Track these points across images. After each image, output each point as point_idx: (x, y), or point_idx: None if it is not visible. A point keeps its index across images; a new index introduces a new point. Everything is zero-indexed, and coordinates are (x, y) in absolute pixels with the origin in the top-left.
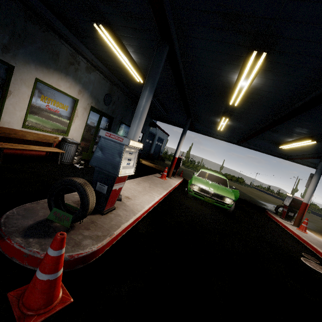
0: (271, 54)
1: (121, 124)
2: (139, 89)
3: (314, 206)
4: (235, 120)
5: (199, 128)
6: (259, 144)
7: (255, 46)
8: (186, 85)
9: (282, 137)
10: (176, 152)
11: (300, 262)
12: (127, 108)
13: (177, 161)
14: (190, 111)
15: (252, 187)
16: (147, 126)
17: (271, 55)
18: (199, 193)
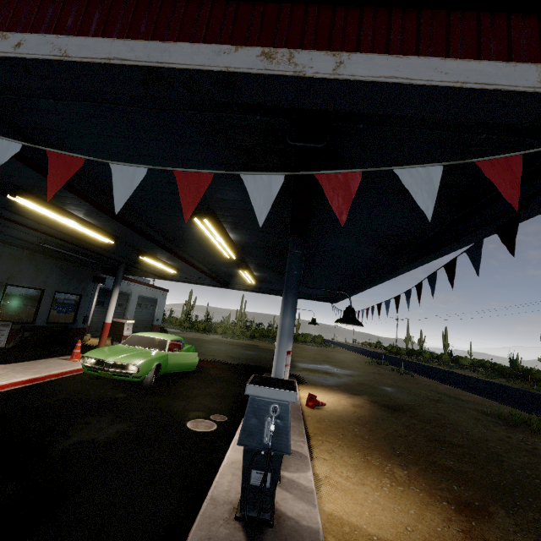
0: (42, 196)
1: (9, 288)
2: (19, 234)
3: (427, 354)
4: (164, 258)
5: (166, 273)
6: (244, 283)
7: (1, 193)
8: (45, 226)
9: (231, 270)
10: (106, 315)
11: (175, 425)
12: (20, 262)
13: (118, 329)
14: (106, 255)
15: (339, 347)
16: (89, 282)
17: (44, 197)
18: (92, 367)
